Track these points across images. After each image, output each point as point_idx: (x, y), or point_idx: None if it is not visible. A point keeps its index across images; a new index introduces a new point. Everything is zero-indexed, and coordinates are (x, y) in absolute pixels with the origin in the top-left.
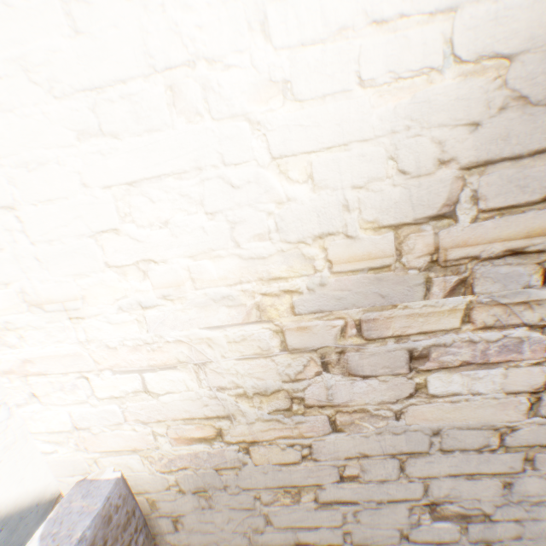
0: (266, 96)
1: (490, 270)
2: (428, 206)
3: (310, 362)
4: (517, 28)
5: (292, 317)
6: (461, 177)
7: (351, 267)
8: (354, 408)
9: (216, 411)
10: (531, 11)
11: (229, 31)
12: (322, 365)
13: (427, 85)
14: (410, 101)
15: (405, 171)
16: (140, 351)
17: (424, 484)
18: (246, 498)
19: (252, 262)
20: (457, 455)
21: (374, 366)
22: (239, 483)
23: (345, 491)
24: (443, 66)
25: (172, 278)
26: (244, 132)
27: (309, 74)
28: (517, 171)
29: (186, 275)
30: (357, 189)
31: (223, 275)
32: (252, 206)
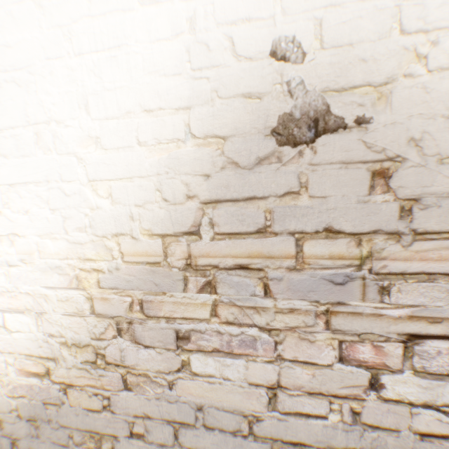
0: (87, 144)
1: (227, 278)
2: (182, 224)
3: (109, 326)
4: (227, 121)
5: (98, 289)
6: (202, 208)
7: (135, 259)
8: (139, 371)
9: (47, 353)
10: (234, 113)
11: (69, 107)
12: (118, 330)
13: (177, 148)
14: (168, 156)
15: (167, 199)
16: (5, 296)
17: None
18: (64, 435)
19: (75, 245)
20: (218, 434)
21: (153, 338)
22: (59, 419)
23: (134, 447)
24: (185, 139)
25: (28, 248)
26: (74, 163)
27: (110, 135)
28: (237, 210)
29: (36, 248)
30: (138, 207)
31: (57, 252)
32: (76, 208)
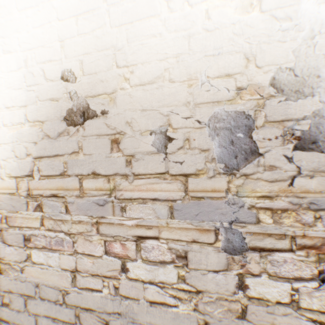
0: None
1: (48, 202)
2: (26, 170)
3: None
4: (44, 113)
5: None
6: (34, 161)
7: (4, 191)
8: (7, 261)
9: None
10: (47, 108)
11: None
12: None
13: (22, 128)
14: (18, 132)
15: (18, 156)
16: None
17: (36, 318)
18: None
19: None
20: (47, 303)
21: (13, 240)
22: None
23: (5, 313)
24: (25, 122)
25: None
26: None
27: None
28: (51, 162)
29: None
30: (5, 161)
31: None
32: None
